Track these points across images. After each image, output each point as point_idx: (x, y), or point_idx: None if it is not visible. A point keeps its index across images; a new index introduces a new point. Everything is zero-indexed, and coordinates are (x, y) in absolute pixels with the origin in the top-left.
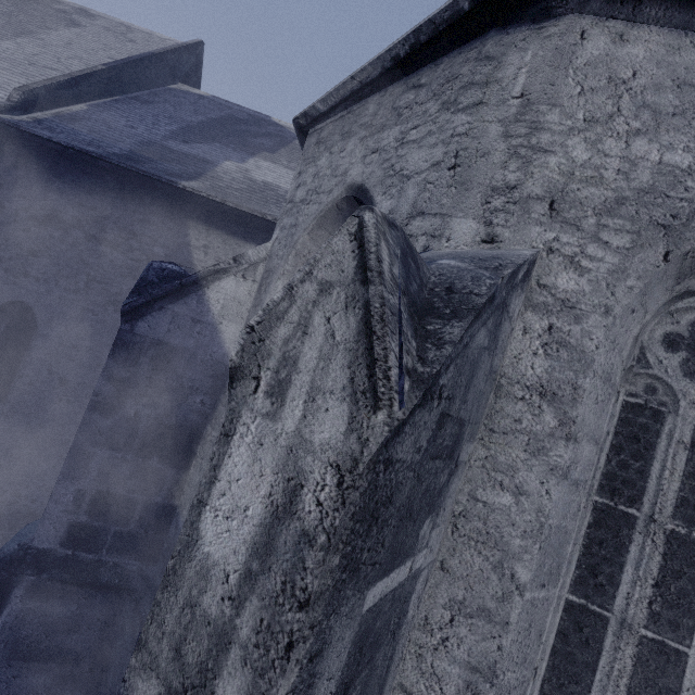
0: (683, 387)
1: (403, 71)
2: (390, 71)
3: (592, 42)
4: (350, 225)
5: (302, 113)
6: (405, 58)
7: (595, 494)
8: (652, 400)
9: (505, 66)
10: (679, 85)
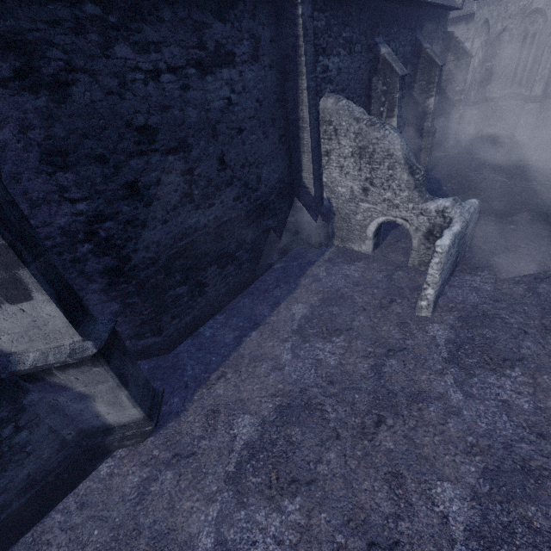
0: (531, 29)
1: None
2: None
3: None
4: (481, 43)
5: None
6: None
7: (519, 48)
8: (527, 33)
9: None
10: None
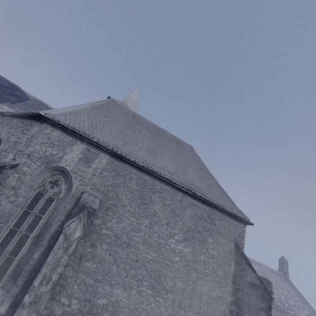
0: (49, 190)
1: (22, 117)
2: (20, 116)
3: (48, 130)
4: None
5: (1, 112)
6: (22, 115)
7: (25, 208)
8: (43, 192)
9: (33, 128)
10: (59, 141)
